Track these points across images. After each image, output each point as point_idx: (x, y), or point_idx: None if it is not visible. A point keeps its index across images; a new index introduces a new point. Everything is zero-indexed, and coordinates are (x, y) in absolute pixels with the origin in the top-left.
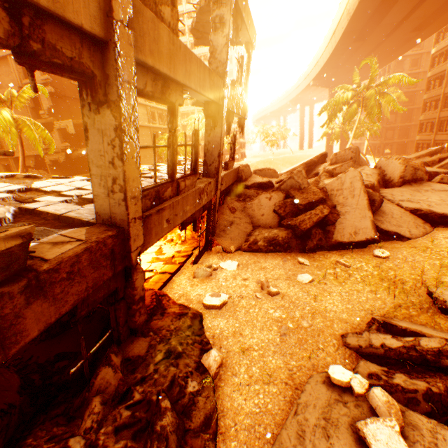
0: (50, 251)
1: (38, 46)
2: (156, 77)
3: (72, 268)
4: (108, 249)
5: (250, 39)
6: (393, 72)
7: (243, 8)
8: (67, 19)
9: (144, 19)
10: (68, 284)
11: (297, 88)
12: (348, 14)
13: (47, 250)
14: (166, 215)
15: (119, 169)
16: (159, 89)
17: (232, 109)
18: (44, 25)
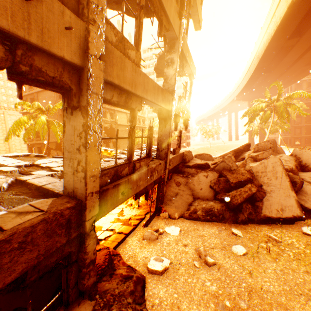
0: (11, 221)
1: (26, 68)
2: (121, 92)
3: (25, 238)
4: (64, 219)
5: (192, 72)
6: (294, 90)
7: (187, 54)
8: (52, 52)
9: (114, 56)
10: (19, 253)
11: (225, 102)
12: (257, 57)
13: (10, 220)
14: (121, 188)
15: (83, 154)
16: (123, 99)
17: (179, 114)
18: (34, 55)
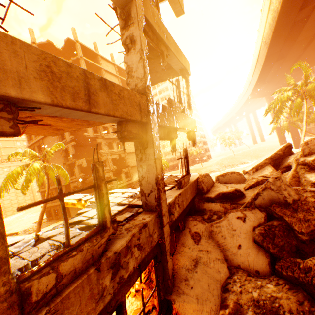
0: None
1: None
2: None
3: None
4: None
5: (183, 65)
6: None
7: (165, 36)
8: None
9: None
10: None
11: (239, 104)
12: (265, 44)
13: None
14: None
15: None
16: None
17: (171, 125)
18: None
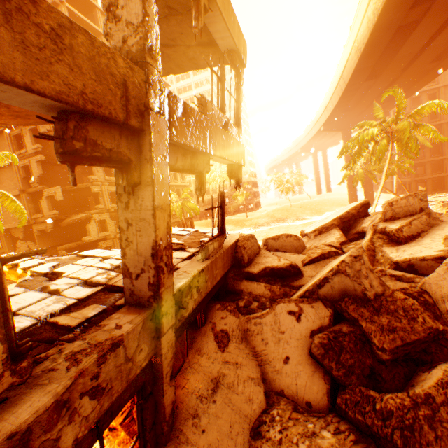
0: None
1: None
2: None
3: None
4: None
5: (234, 42)
6: (409, 108)
7: None
8: None
9: None
10: None
11: (307, 135)
12: (357, 50)
13: None
14: None
15: None
16: None
17: (200, 146)
18: None
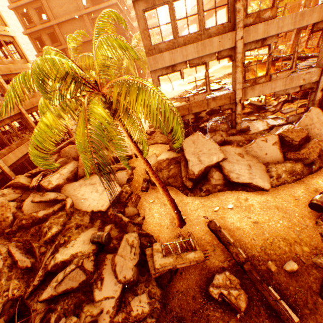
0: None
1: None
2: None
3: None
4: None
5: None
6: None
7: None
8: None
9: None
10: None
11: None
12: None
13: None
14: None
15: None
16: None
17: None
18: None
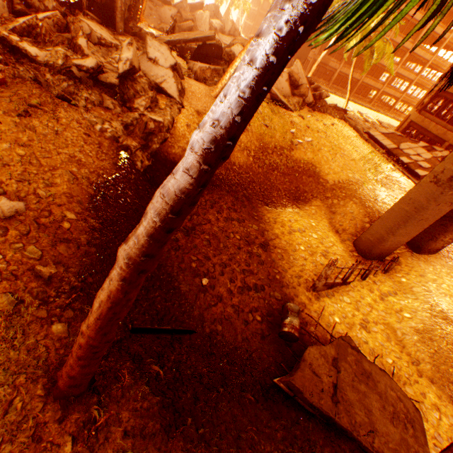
0: None
1: None
2: None
3: None
4: None
5: None
6: None
7: None
8: None
9: None
10: None
11: None
12: None
13: None
14: None
15: None
16: None
17: None
18: None
